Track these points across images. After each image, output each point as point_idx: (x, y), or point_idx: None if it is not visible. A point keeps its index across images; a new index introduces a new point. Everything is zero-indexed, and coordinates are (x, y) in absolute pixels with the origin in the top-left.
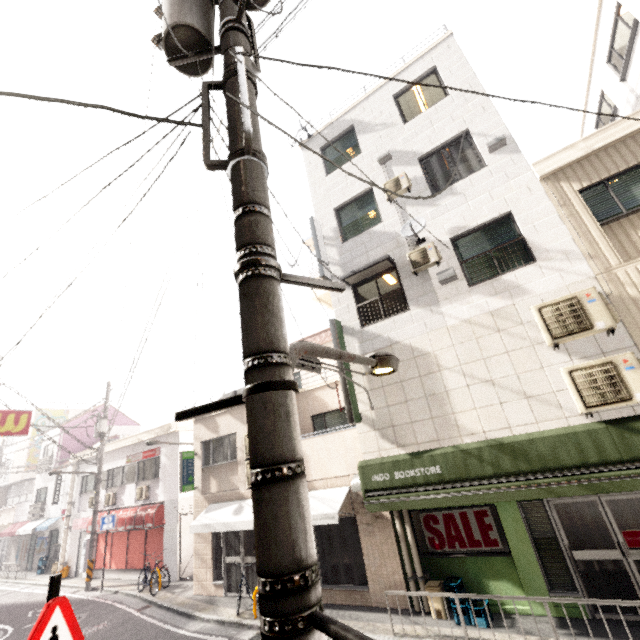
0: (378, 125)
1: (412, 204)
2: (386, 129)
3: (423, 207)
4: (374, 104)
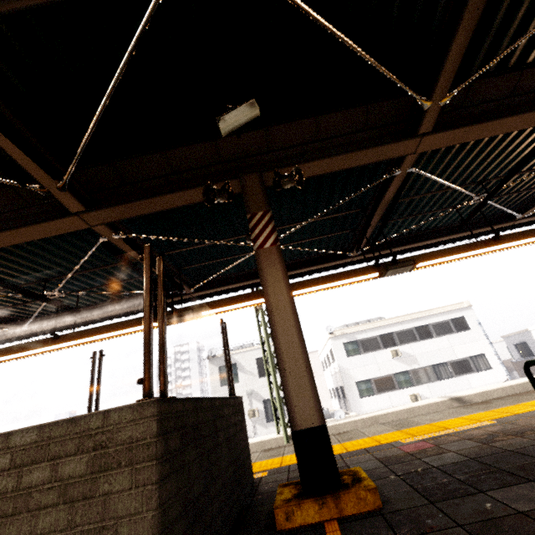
0: (248, 371)
1: (258, 424)
2: (251, 376)
3: (262, 427)
4: (247, 358)
